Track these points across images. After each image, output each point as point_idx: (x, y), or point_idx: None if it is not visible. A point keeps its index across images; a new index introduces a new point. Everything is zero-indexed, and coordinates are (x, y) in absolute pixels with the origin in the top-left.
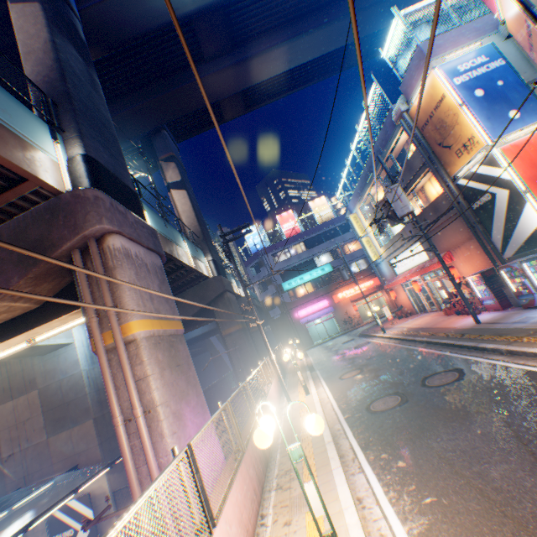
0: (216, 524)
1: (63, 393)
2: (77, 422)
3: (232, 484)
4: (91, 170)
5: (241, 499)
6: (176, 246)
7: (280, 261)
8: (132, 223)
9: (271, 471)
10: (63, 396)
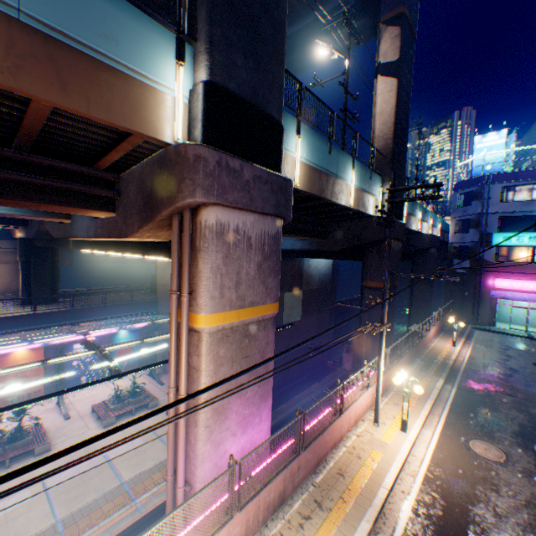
0: None
1: None
2: None
3: None
4: (206, 109)
5: None
6: (334, 180)
7: (511, 200)
8: (245, 183)
9: (272, 522)
10: None
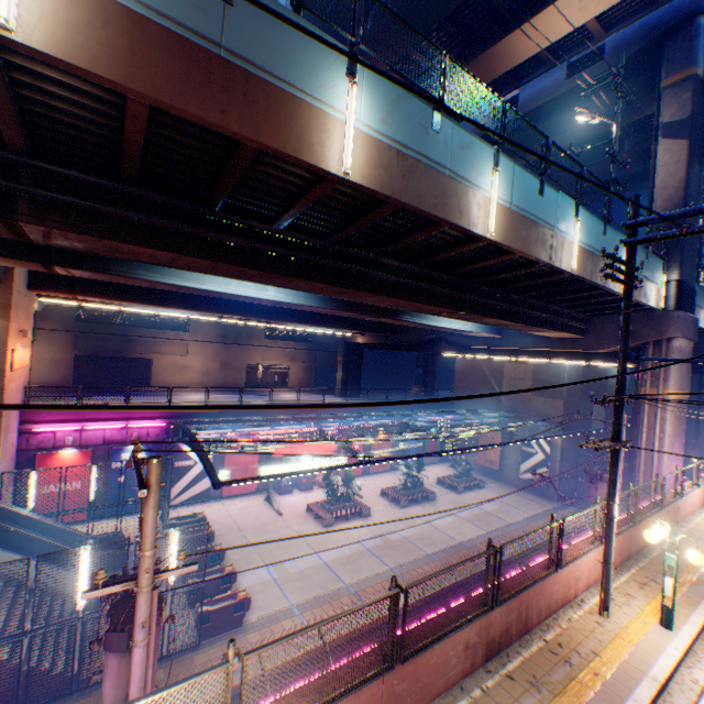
0: (697, 486)
1: (547, 375)
2: (551, 397)
3: (703, 483)
4: (677, 293)
5: (703, 491)
6: (698, 311)
7: None
8: (686, 325)
9: None
10: (546, 377)
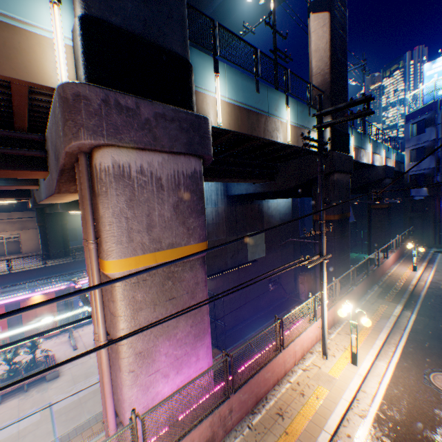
0: None
1: None
2: None
3: None
4: (84, 45)
5: None
6: (266, 118)
7: None
8: (145, 121)
9: None
10: None
